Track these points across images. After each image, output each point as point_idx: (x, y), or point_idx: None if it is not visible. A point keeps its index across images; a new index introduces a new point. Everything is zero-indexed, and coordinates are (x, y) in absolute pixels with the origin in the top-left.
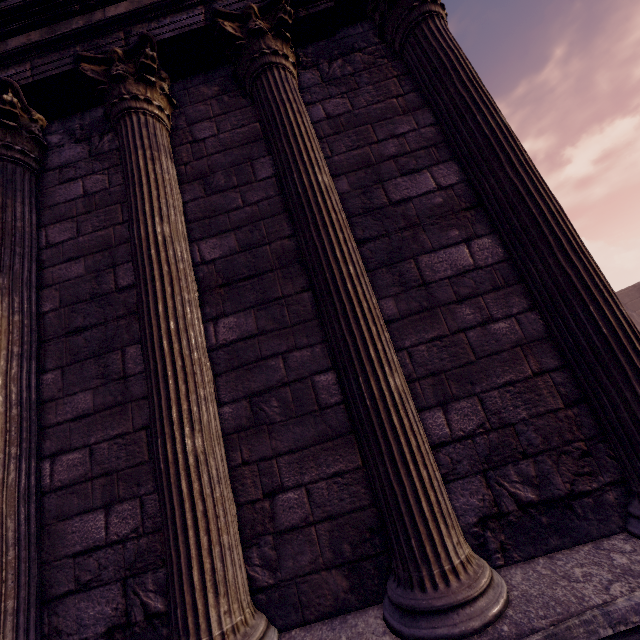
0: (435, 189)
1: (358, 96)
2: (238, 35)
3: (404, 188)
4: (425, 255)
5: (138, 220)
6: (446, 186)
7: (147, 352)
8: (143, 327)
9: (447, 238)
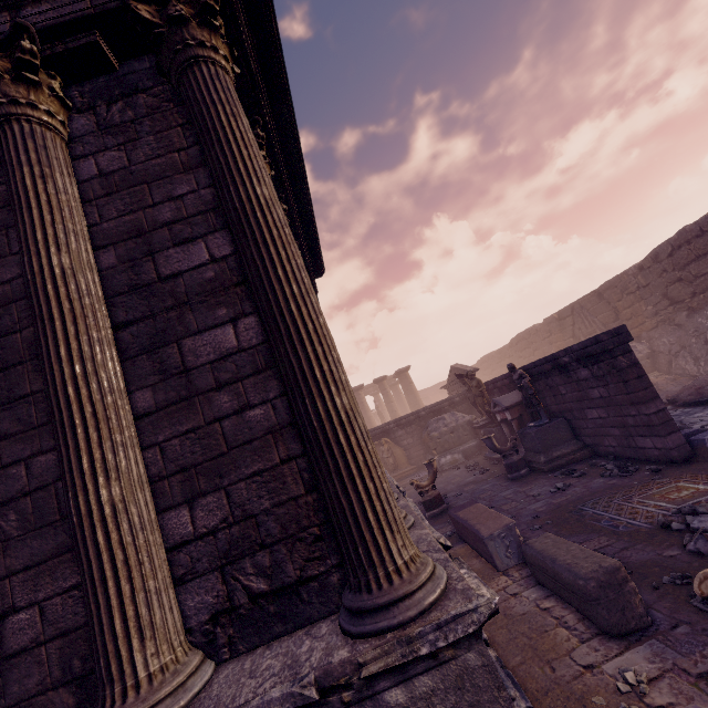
0: (208, 261)
1: (137, 148)
2: None
3: (176, 261)
4: (189, 338)
5: None
6: (220, 258)
7: None
8: None
9: (214, 318)
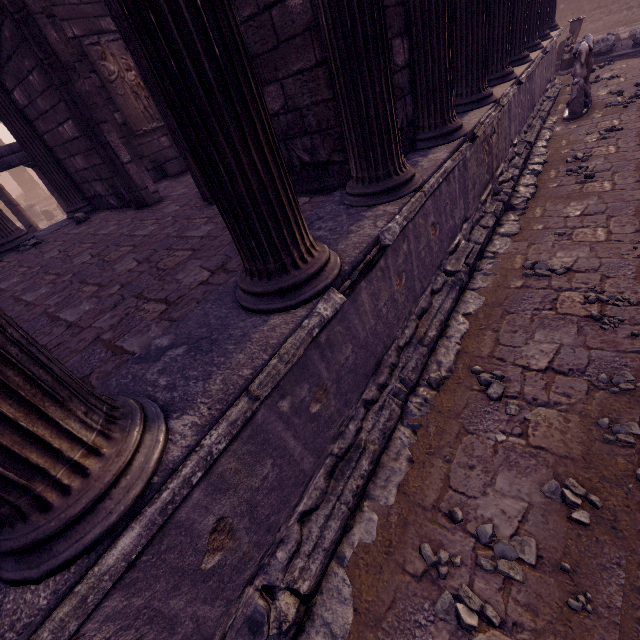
0: None
1: None
2: None
3: None
4: None
5: None
6: None
7: None
8: None
9: None
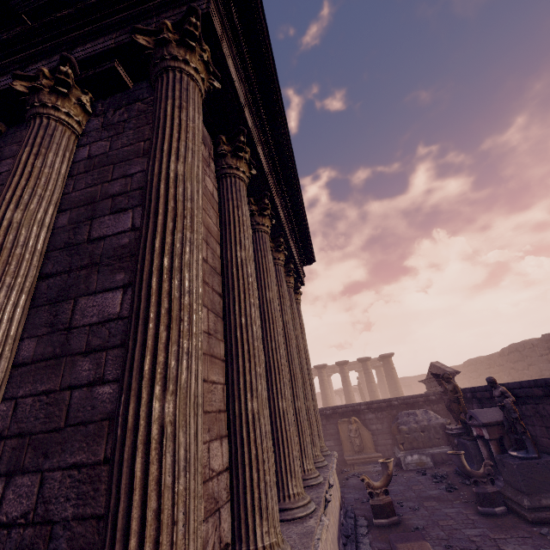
0: (128, 229)
1: (119, 139)
2: (27, 92)
3: (106, 226)
4: (85, 297)
5: None
6: (139, 227)
7: None
8: None
9: (112, 281)
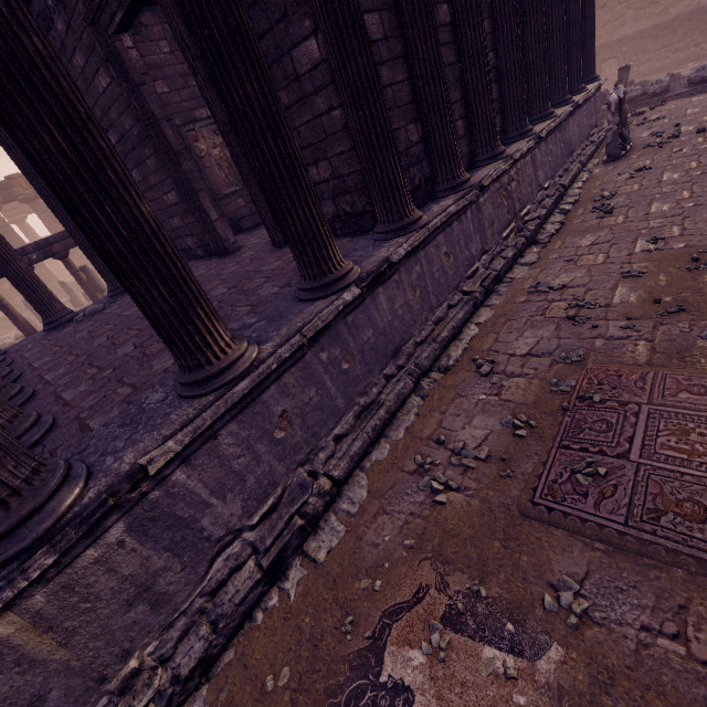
0: None
1: None
2: None
3: None
4: None
5: None
6: None
7: None
8: None
9: None
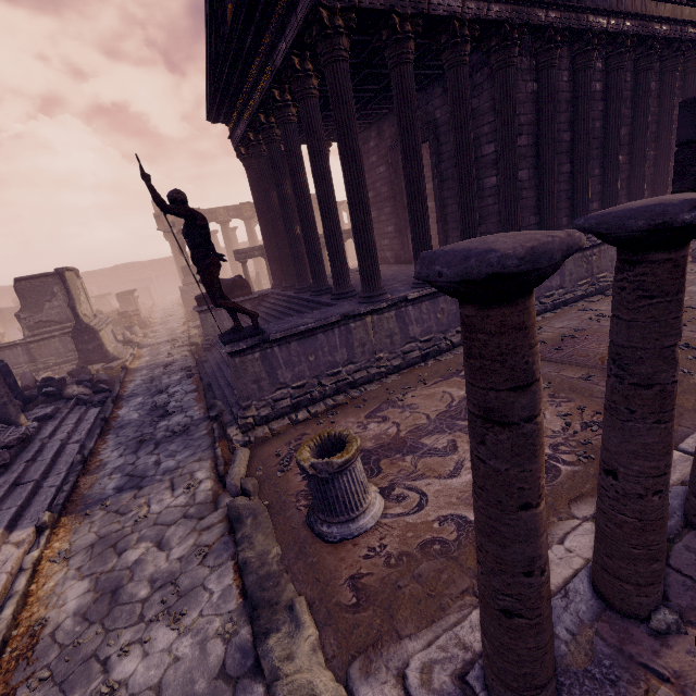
0: None
1: None
2: None
3: None
4: None
5: (673, 115)
6: None
7: (668, 156)
8: (667, 149)
9: None
